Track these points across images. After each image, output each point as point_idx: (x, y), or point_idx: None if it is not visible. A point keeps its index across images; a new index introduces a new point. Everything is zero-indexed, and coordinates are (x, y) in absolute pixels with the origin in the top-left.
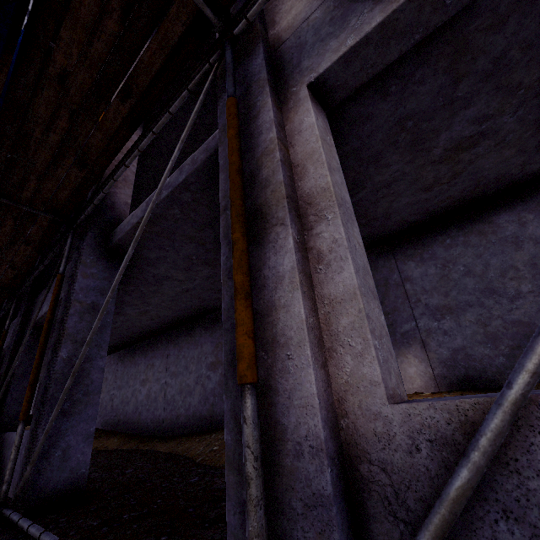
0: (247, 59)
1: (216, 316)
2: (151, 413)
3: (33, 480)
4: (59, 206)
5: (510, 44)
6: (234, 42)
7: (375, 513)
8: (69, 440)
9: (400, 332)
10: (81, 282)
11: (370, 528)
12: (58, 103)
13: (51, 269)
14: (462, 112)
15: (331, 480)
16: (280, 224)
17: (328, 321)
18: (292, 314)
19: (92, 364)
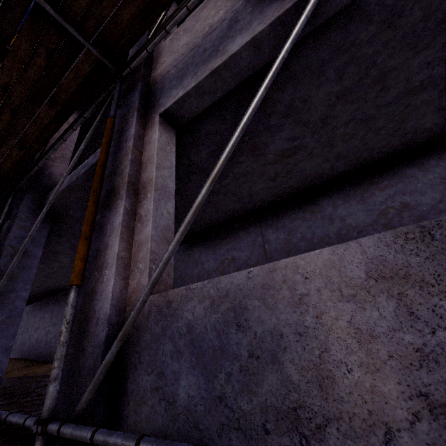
0: (132, 91)
1: None
2: None
3: None
4: (3, 173)
5: (293, 99)
6: (124, 80)
7: (128, 351)
8: None
9: None
10: (15, 232)
11: (125, 359)
12: (2, 104)
13: None
14: (278, 134)
15: (106, 334)
16: (120, 198)
17: (135, 255)
18: (113, 250)
19: (17, 294)
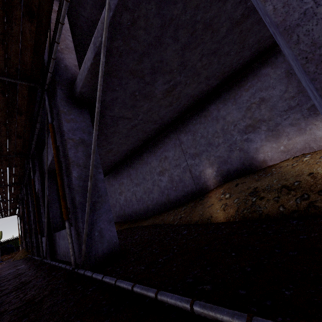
0: None
1: (154, 143)
2: (131, 208)
3: (88, 251)
4: (28, 71)
5: None
6: None
7: None
8: (100, 225)
9: (306, 108)
10: (66, 125)
11: None
12: None
13: (43, 137)
14: None
15: None
16: None
17: None
18: None
19: (95, 178)
